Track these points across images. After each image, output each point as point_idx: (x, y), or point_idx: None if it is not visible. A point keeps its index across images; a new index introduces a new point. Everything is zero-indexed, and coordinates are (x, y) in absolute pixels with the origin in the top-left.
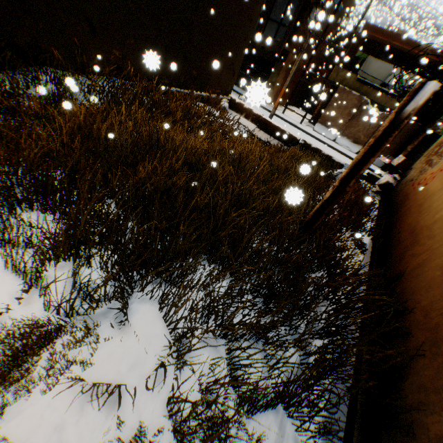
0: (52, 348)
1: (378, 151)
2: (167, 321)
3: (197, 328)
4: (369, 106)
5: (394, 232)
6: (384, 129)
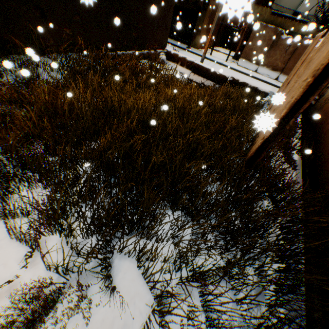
0: (55, 314)
1: (317, 90)
2: (146, 278)
3: (174, 294)
4: (284, 36)
5: (321, 148)
6: (324, 66)
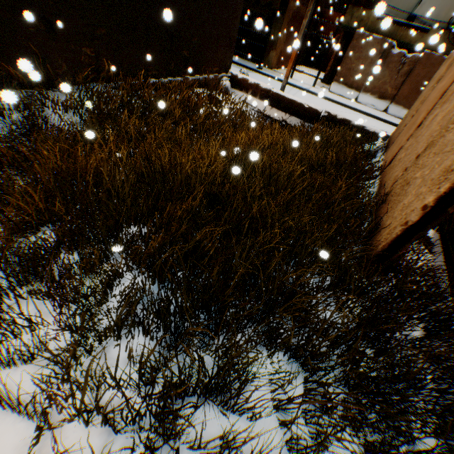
0: None
1: None
2: None
3: None
4: (395, 50)
5: None
6: None
